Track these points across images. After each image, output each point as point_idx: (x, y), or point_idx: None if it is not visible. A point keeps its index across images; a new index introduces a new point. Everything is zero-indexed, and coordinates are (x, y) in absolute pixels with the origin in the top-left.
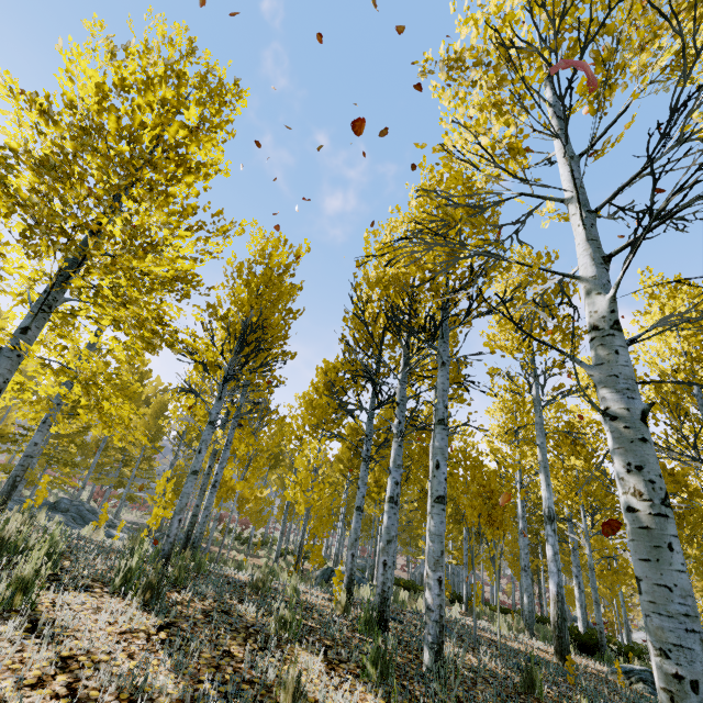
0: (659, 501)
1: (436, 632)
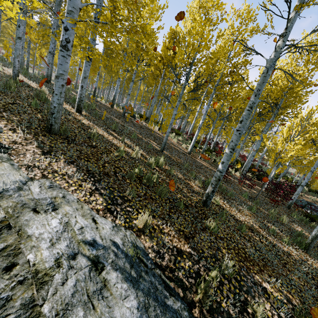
0: (17, 38)
1: (46, 76)
